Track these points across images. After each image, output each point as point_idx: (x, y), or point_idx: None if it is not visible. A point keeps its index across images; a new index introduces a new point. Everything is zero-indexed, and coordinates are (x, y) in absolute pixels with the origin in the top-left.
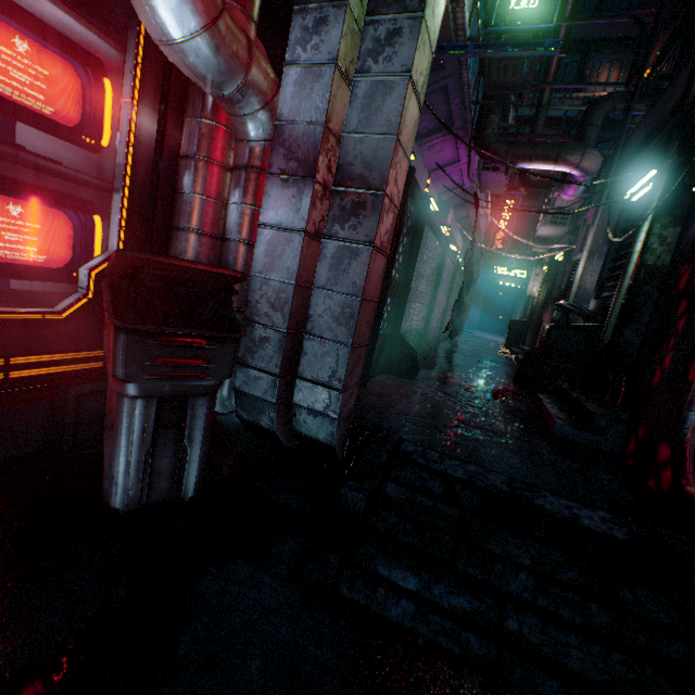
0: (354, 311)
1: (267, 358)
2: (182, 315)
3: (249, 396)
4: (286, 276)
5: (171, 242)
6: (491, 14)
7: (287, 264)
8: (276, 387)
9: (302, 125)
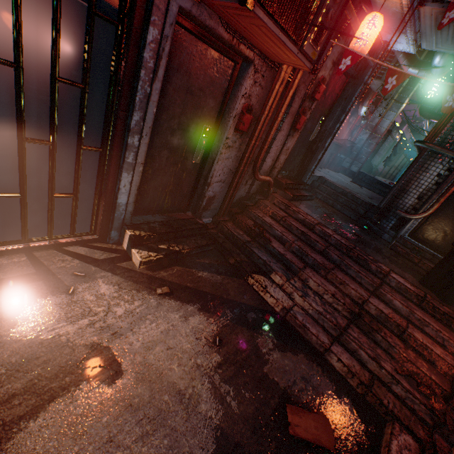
0: (369, 152)
1: (351, 157)
2: (347, 148)
3: (345, 162)
4: (360, 145)
5: (341, 135)
6: (421, 96)
7: (361, 143)
8: (351, 161)
9: (372, 124)
